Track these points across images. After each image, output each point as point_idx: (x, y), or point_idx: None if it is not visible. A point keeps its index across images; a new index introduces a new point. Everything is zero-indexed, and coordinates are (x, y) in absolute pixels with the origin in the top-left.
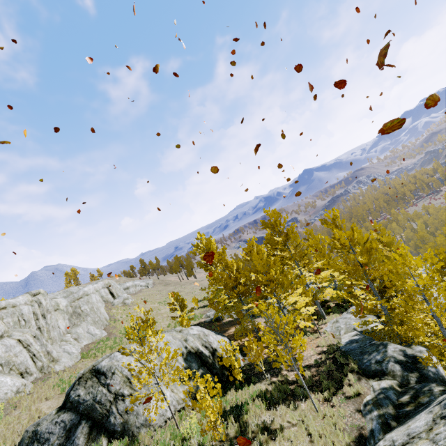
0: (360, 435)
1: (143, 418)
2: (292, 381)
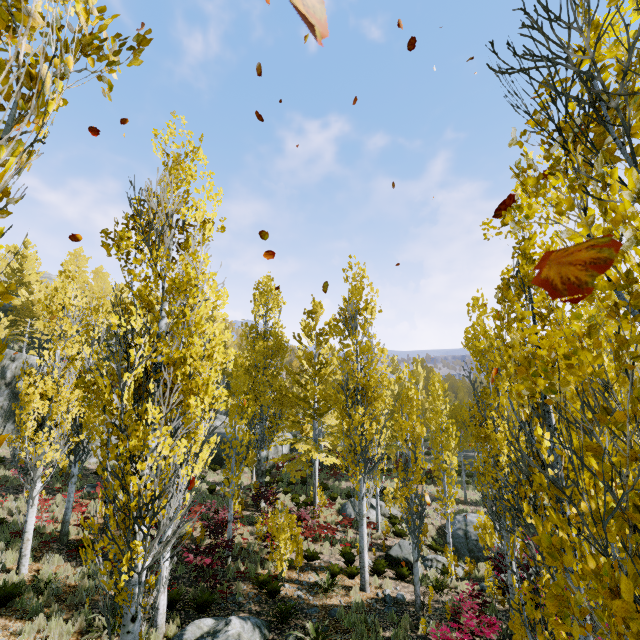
0: None
1: None
2: None
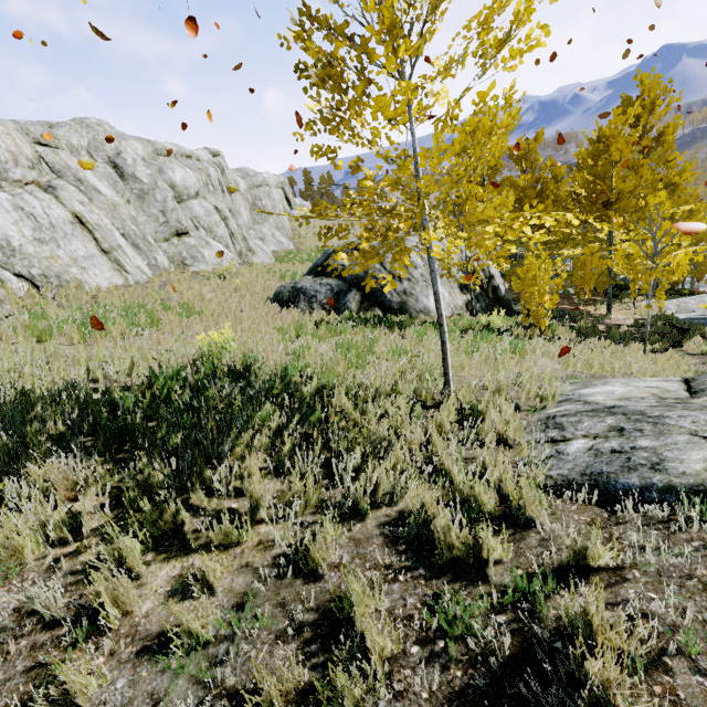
0: None
1: (423, 306)
2: (599, 331)
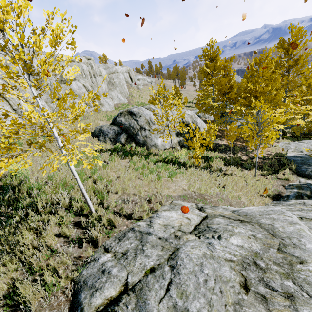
0: (279, 194)
1: (154, 143)
2: (243, 160)
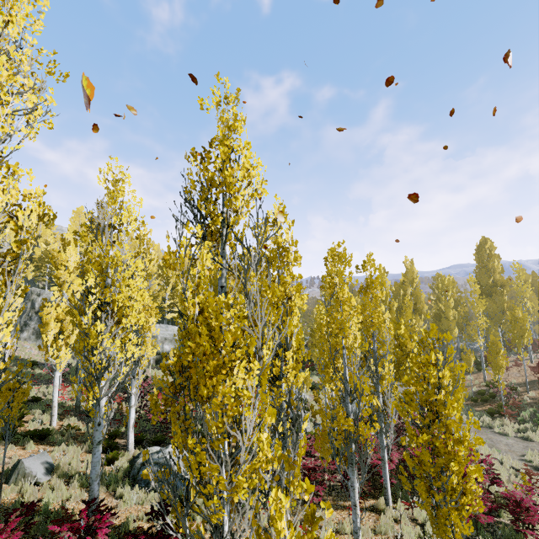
0: None
1: None
2: None
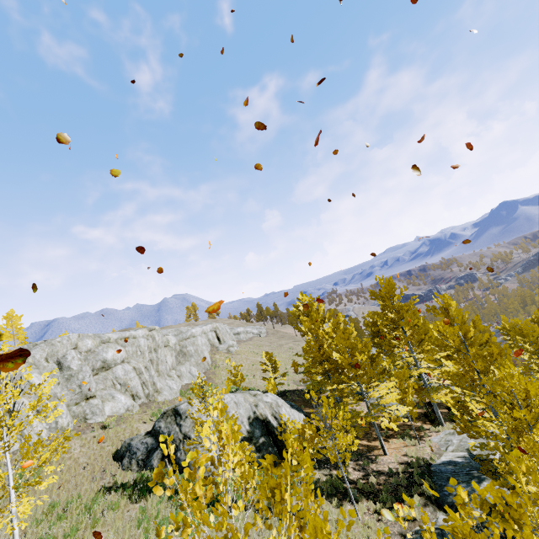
0: None
1: None
2: (352, 481)
